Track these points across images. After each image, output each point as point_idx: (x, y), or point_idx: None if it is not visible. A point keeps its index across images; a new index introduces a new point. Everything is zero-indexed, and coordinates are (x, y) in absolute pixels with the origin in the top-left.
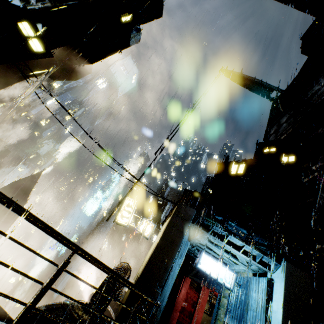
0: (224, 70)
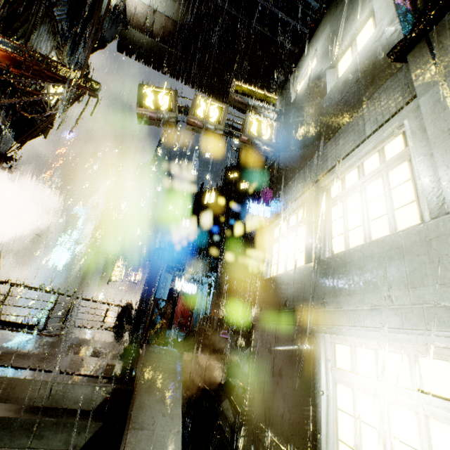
0: None
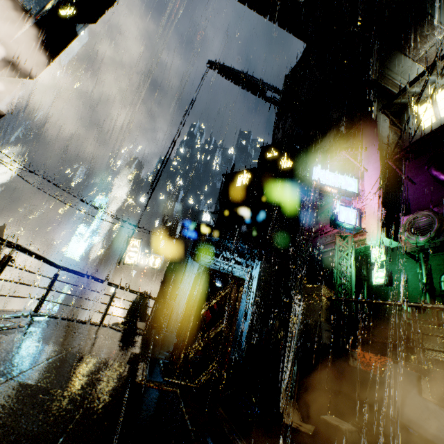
0: (212, 64)
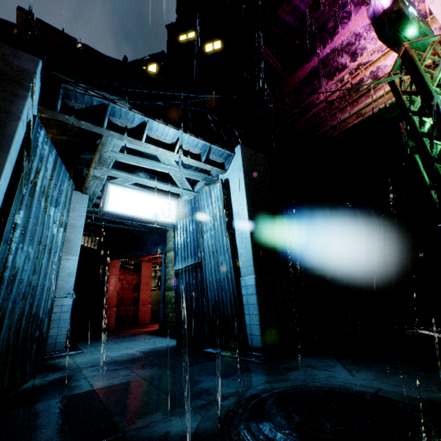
0: None
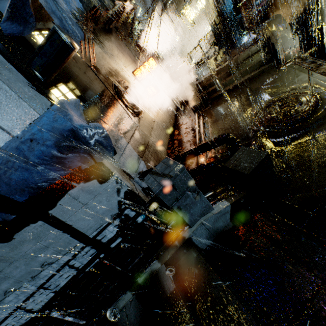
0: None
